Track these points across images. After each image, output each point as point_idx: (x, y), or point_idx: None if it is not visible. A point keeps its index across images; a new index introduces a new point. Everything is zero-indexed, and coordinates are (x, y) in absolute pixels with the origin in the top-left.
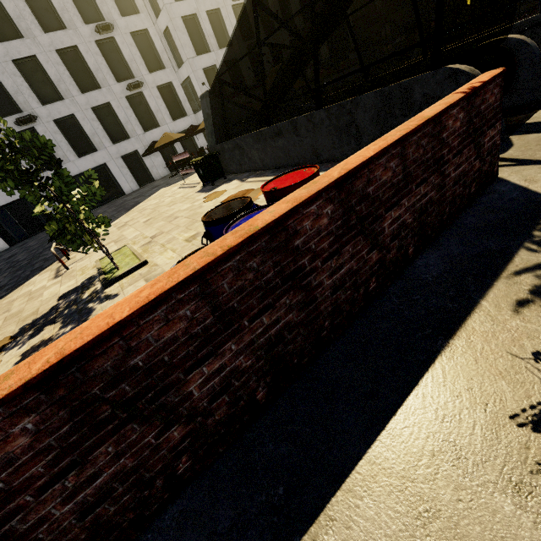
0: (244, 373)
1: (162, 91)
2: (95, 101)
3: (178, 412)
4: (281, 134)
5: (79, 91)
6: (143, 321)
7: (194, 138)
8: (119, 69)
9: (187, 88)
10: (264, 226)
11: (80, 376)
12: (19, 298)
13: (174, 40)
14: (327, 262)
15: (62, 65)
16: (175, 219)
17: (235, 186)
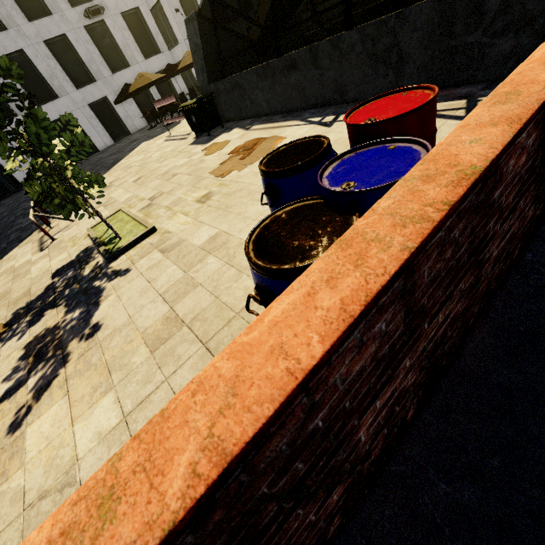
0: (406, 393)
1: (128, 20)
2: (47, 31)
3: (342, 470)
4: (295, 67)
5: (25, 18)
6: (335, 355)
7: (172, 81)
8: None
9: (157, 16)
10: (487, 166)
11: (245, 478)
12: (1, 276)
13: None
14: (503, 224)
15: None
16: (173, 176)
17: (239, 135)
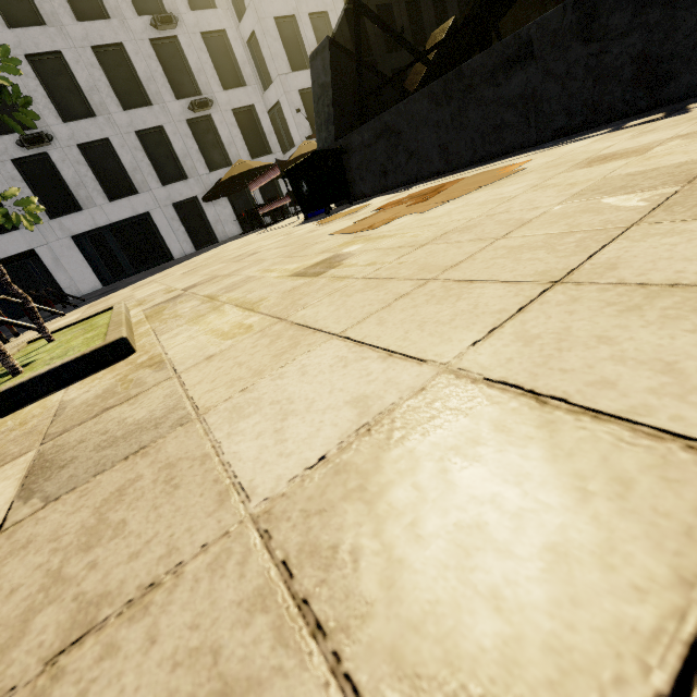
0: None
1: (240, 117)
2: (142, 122)
3: None
4: (525, 57)
5: (120, 107)
6: None
7: (280, 185)
8: (181, 82)
9: (274, 119)
10: None
11: None
12: None
13: (262, 49)
14: None
15: (98, 68)
16: (251, 255)
17: (387, 197)
